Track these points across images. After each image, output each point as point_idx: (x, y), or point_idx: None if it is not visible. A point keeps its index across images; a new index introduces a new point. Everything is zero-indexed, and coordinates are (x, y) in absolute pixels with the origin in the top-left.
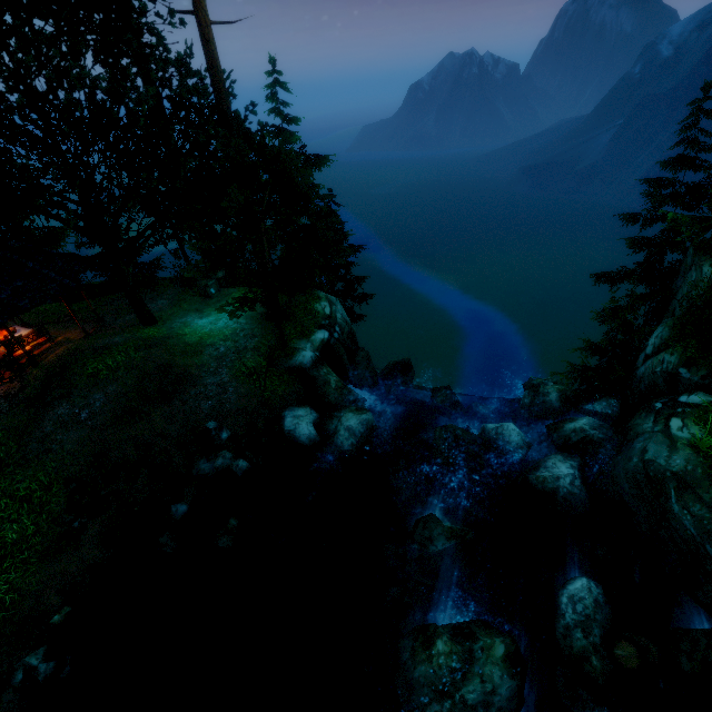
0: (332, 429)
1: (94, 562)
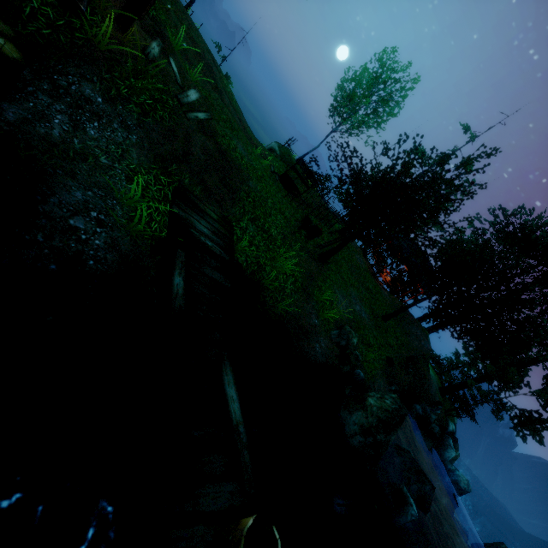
0: (449, 467)
1: (404, 386)
